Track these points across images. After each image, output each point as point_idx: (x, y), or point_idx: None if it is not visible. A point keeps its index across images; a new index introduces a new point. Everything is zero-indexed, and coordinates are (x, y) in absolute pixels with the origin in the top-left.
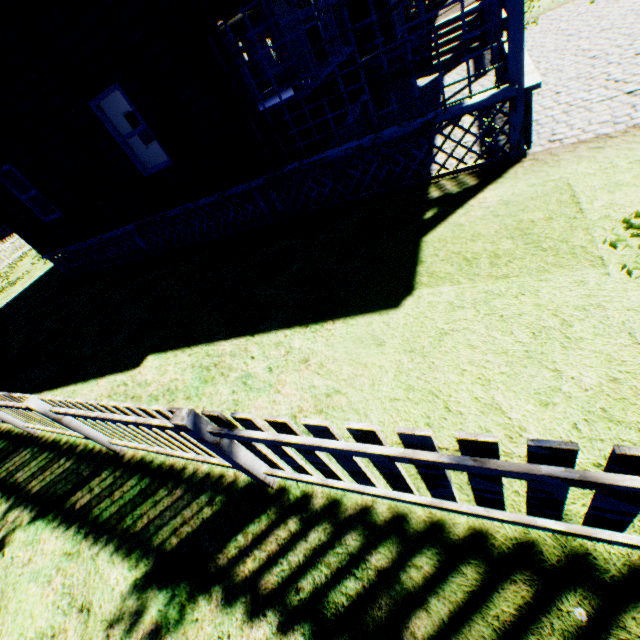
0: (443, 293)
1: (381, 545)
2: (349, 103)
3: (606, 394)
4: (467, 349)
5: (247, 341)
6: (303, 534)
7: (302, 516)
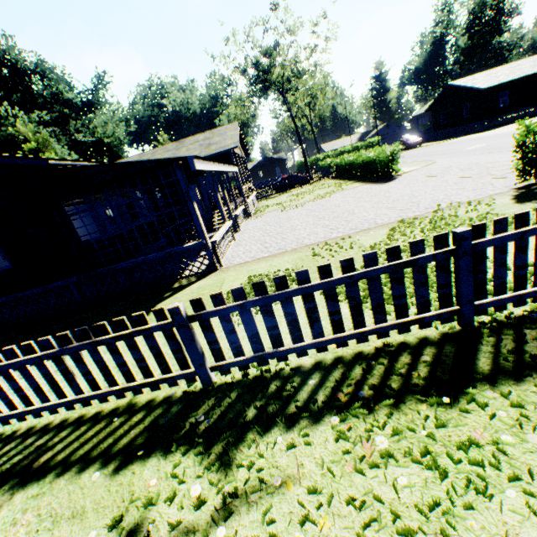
0: None
1: (47, 435)
2: (149, 242)
3: None
4: (143, 346)
5: None
6: (1, 449)
7: (6, 441)
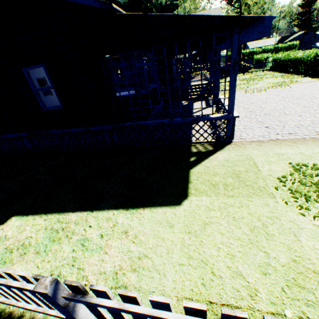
0: (203, 200)
1: None
2: (156, 103)
3: (293, 269)
4: (219, 234)
5: (88, 214)
6: None
7: None
